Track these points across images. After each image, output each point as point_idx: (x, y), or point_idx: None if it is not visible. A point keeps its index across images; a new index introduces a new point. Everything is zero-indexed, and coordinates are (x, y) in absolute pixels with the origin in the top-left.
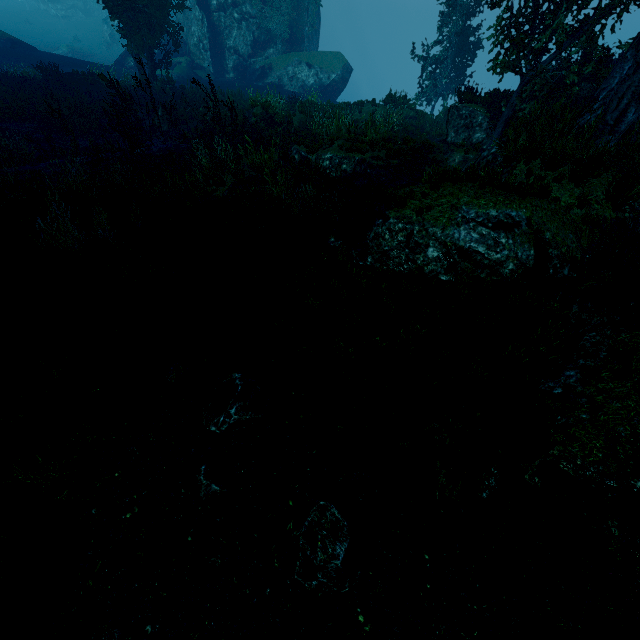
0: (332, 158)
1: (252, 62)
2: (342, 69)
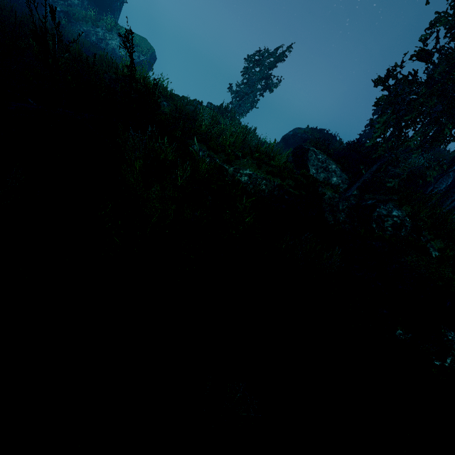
0: (252, 175)
1: (51, 0)
2: (150, 55)
